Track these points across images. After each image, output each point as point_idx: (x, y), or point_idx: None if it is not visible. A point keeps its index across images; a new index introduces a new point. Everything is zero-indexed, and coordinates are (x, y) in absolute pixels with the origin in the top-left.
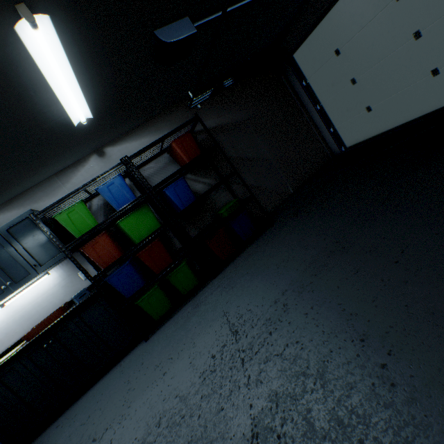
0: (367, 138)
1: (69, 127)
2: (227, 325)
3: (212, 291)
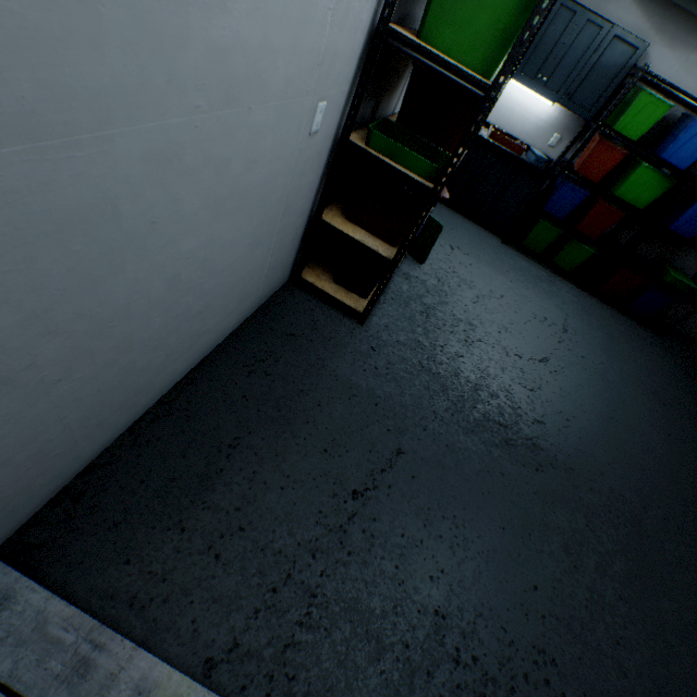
0: None
1: None
2: (563, 321)
3: (568, 292)
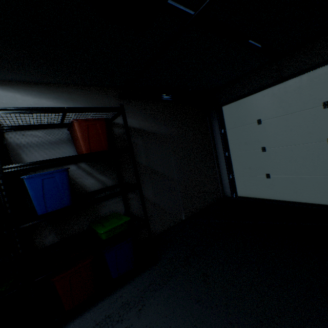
0: (258, 197)
1: None
2: None
3: None
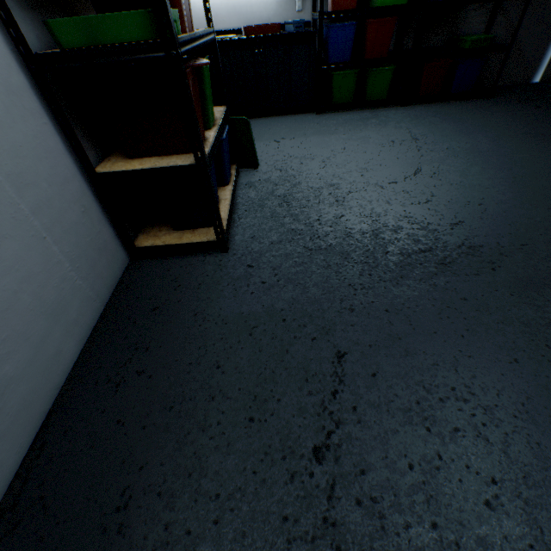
0: None
1: None
2: (408, 134)
3: (395, 113)
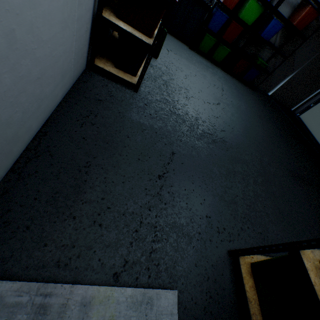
0: (305, 124)
1: None
2: (221, 86)
3: (220, 73)
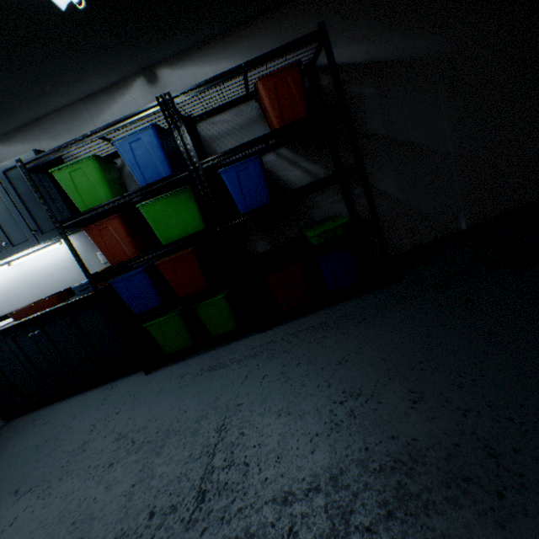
0: None
1: (62, 12)
2: (206, 461)
3: (243, 357)
